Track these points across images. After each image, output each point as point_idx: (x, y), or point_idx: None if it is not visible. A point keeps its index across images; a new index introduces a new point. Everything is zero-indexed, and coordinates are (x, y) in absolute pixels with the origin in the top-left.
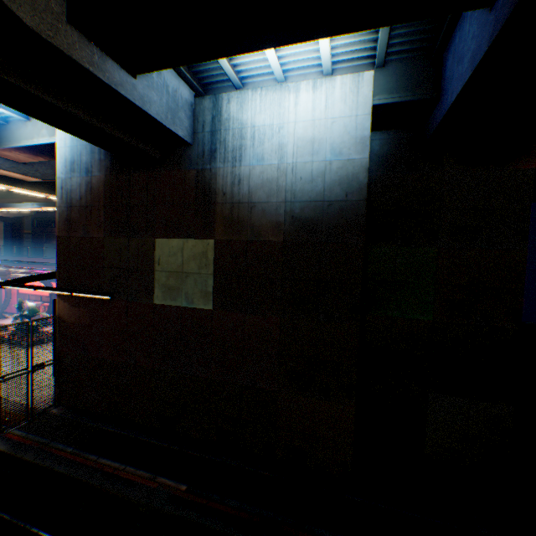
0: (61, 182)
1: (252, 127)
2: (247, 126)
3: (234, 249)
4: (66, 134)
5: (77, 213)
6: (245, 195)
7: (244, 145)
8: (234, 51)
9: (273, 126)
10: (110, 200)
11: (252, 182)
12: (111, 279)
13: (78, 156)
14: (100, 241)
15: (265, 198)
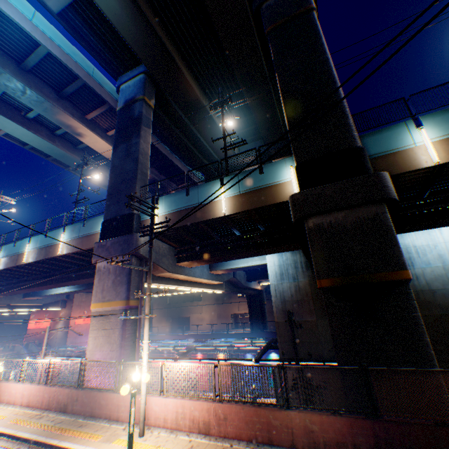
0: (273, 286)
1: (413, 246)
2: (409, 246)
3: (428, 321)
4: (273, 258)
5: (289, 305)
6: (424, 285)
7: (411, 256)
8: (444, 226)
9: (428, 245)
10: (315, 295)
11: (426, 277)
12: (328, 349)
13: (284, 270)
14: (313, 322)
15: (440, 286)
